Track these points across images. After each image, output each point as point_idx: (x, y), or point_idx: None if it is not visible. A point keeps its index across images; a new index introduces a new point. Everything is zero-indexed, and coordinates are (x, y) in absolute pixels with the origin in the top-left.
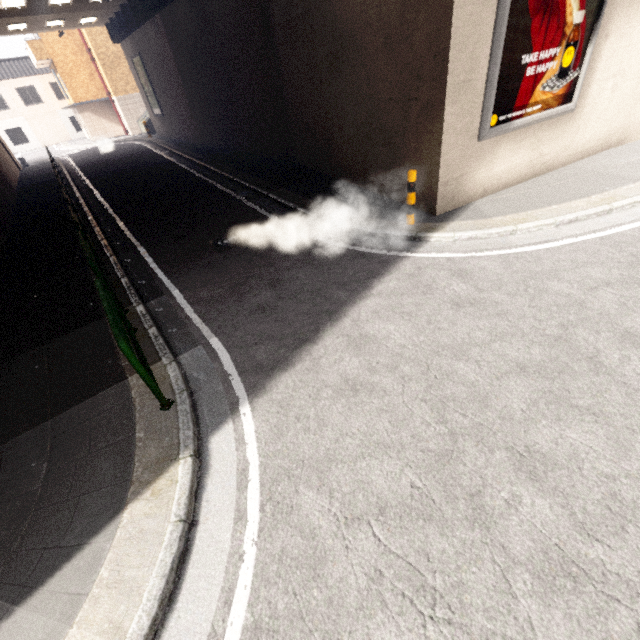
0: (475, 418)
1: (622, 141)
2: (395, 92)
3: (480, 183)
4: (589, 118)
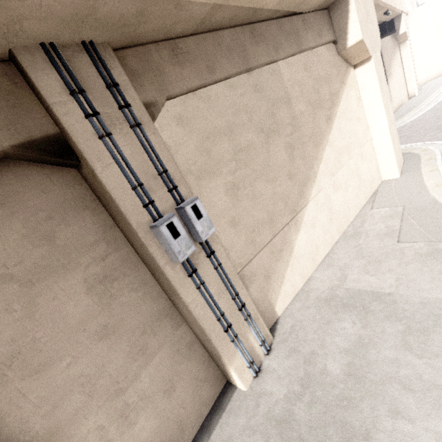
0: (437, 126)
1: (402, 104)
2: None
3: None
4: (393, 100)
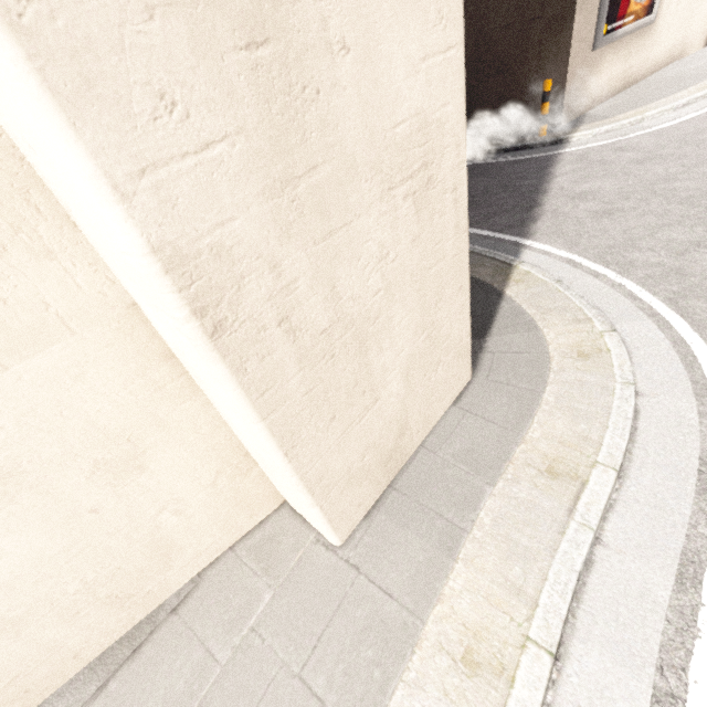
0: None
1: (681, 55)
2: (513, 17)
3: (590, 94)
4: (661, 31)
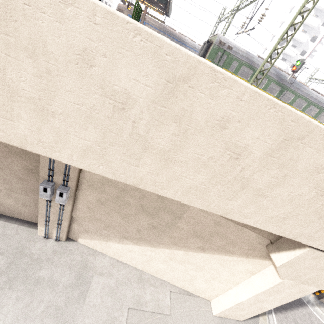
0: None
1: None
2: None
3: None
4: None
